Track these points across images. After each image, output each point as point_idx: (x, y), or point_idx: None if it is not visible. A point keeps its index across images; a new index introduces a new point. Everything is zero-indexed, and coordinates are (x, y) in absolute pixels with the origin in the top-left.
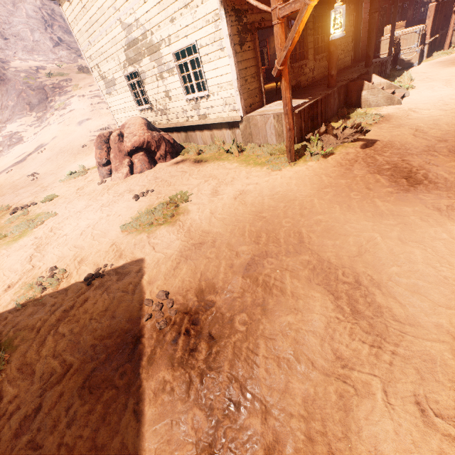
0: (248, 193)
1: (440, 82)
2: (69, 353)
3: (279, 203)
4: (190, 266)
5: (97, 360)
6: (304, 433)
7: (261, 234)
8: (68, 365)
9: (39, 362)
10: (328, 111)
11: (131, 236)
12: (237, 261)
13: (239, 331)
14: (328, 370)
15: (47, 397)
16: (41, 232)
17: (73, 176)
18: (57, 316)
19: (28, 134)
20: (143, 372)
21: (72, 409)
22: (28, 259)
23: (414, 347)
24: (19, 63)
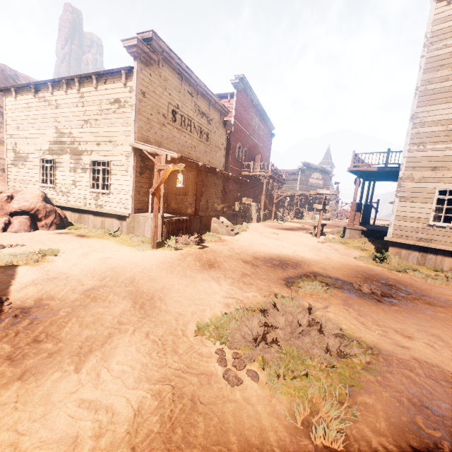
0: (112, 258)
1: (258, 232)
2: None
3: (131, 265)
4: (38, 288)
5: None
6: (79, 345)
7: (107, 277)
8: None
9: None
10: (192, 228)
11: None
12: (80, 287)
13: (61, 315)
14: (110, 326)
15: None
16: None
17: None
18: None
19: None
20: None
21: None
22: None
23: (161, 318)
24: None
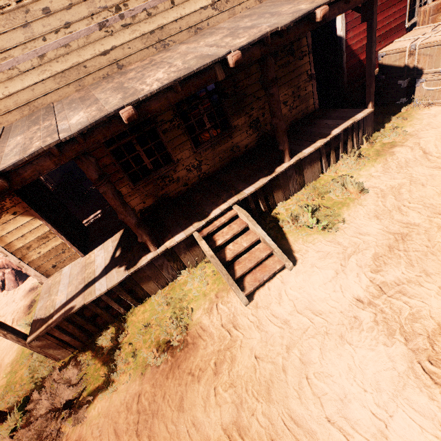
0: None
1: (382, 237)
2: None
3: None
4: None
5: None
6: None
7: None
8: None
9: None
10: (145, 286)
11: None
12: None
13: None
14: None
15: None
16: None
17: None
18: None
19: None
20: None
21: None
22: None
23: None
24: None
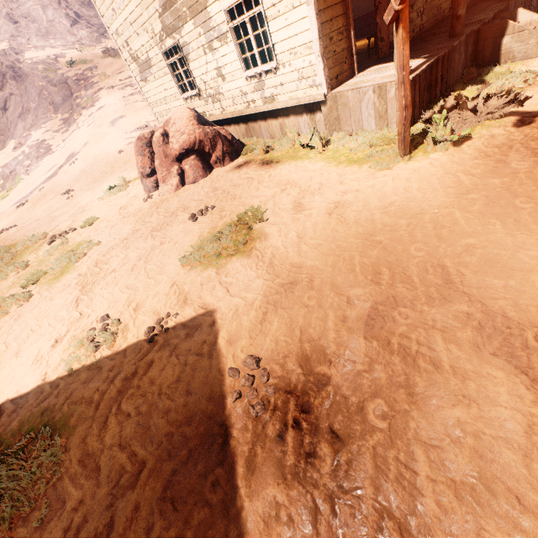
0: (347, 205)
1: None
2: (139, 443)
3: (399, 220)
4: (282, 319)
5: (176, 459)
6: None
7: (380, 269)
8: (140, 462)
9: (103, 453)
10: (451, 73)
11: (194, 272)
12: (352, 313)
13: (378, 429)
14: None
15: (120, 509)
16: (85, 267)
17: (113, 192)
18: (117, 386)
19: (56, 141)
20: (243, 484)
21: (153, 534)
22: (74, 304)
23: None
24: (35, 53)
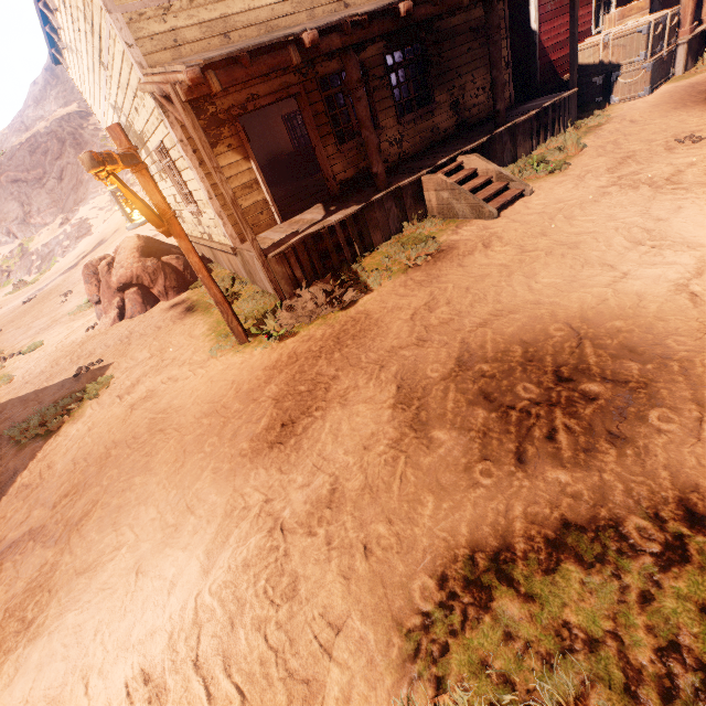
0: (149, 398)
1: (611, 160)
2: None
3: (146, 433)
4: None
5: None
6: None
7: (72, 491)
8: None
9: None
10: (372, 232)
11: (7, 448)
12: (9, 535)
13: None
14: None
15: None
16: None
17: (86, 307)
18: None
19: (98, 221)
20: None
21: None
22: None
23: None
24: None
